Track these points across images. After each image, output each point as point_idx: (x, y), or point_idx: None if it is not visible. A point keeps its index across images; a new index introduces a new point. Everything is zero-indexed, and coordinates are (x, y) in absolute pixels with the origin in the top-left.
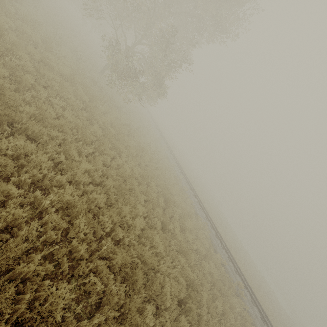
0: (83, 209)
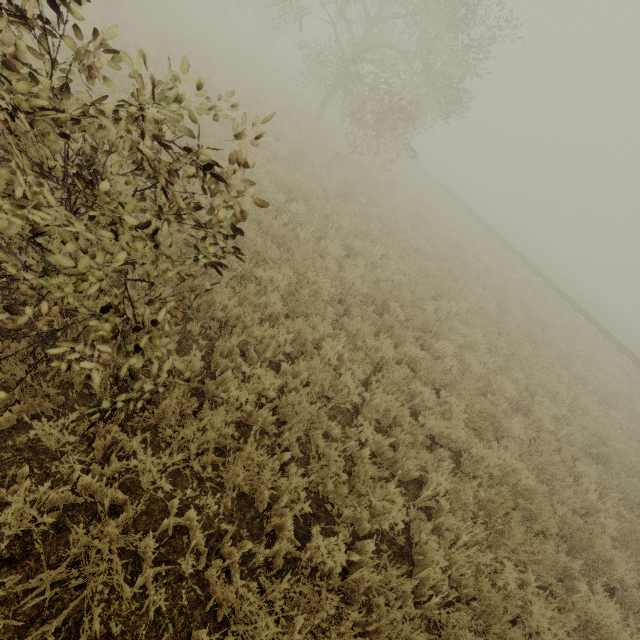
0: (523, 397)
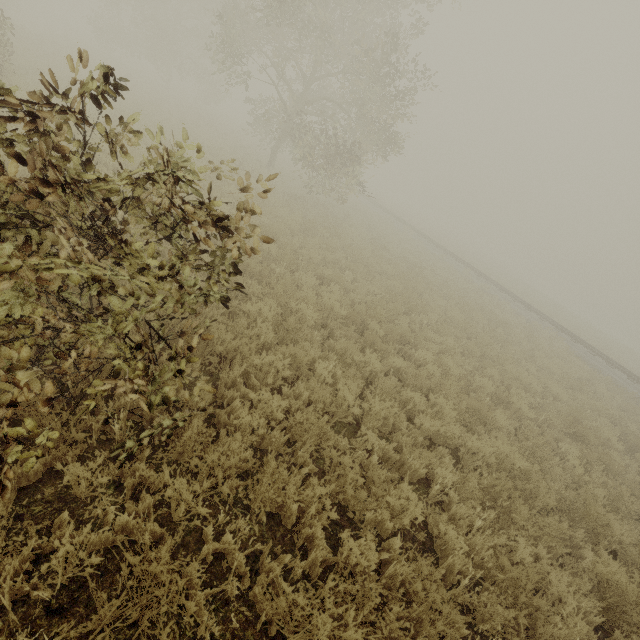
0: (501, 391)
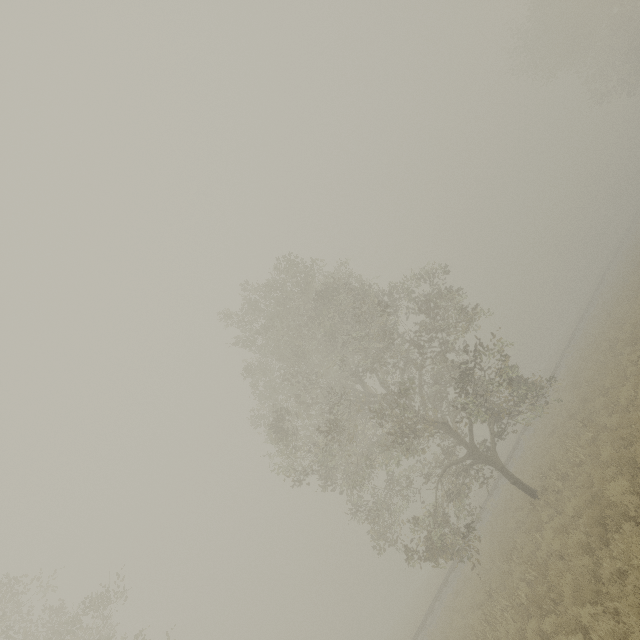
0: None
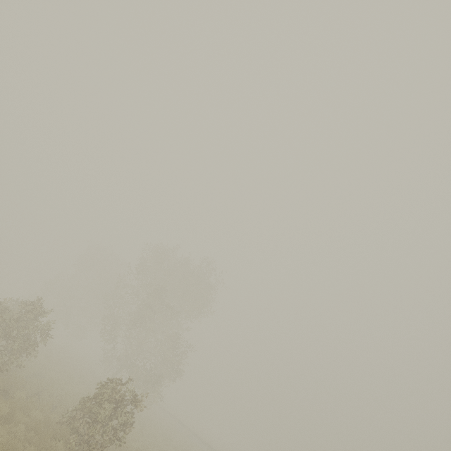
0: None
